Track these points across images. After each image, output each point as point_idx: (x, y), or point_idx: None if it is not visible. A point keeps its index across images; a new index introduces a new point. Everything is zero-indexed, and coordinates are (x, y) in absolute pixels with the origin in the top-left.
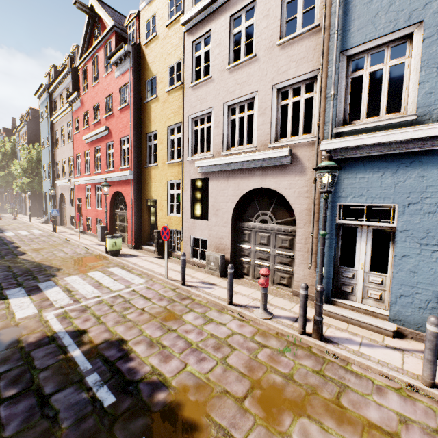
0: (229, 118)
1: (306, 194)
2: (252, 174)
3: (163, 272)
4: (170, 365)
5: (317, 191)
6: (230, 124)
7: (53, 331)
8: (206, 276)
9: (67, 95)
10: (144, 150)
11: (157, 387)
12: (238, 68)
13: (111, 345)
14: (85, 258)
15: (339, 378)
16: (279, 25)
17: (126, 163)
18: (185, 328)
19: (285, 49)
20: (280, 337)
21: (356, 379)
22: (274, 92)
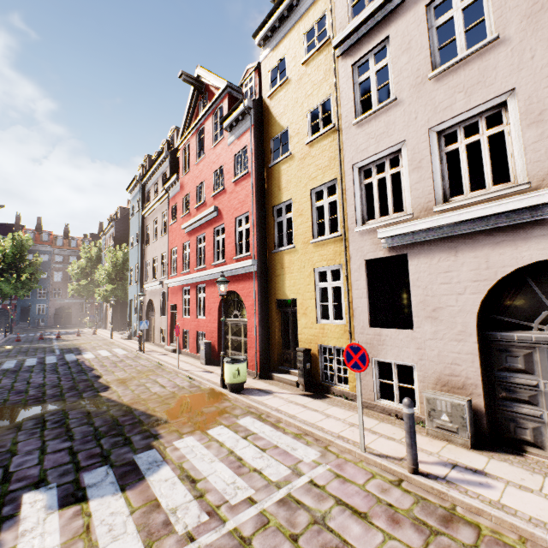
0: (442, 150)
1: None
2: (523, 234)
3: (342, 432)
4: None
5: None
6: (445, 160)
7: None
8: (438, 446)
9: (163, 182)
10: (271, 229)
11: None
12: (456, 68)
13: None
14: (192, 396)
15: None
16: None
17: (244, 250)
18: None
19: None
20: None
21: None
22: None
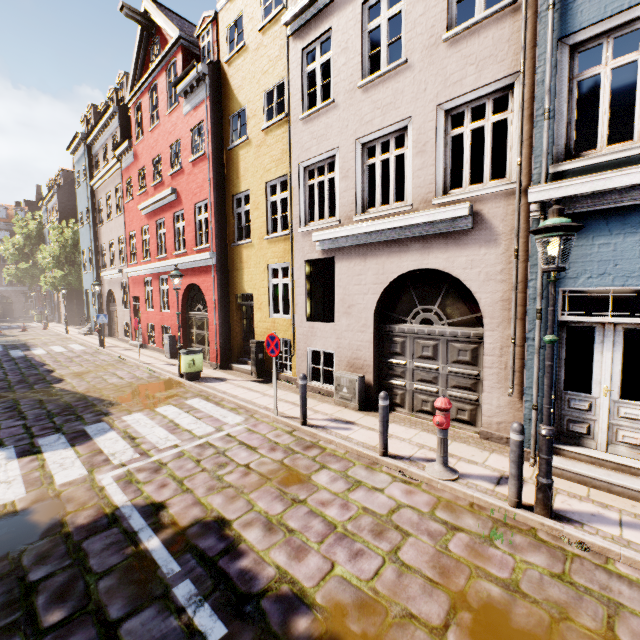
0: (365, 162)
1: (501, 276)
2: (405, 248)
3: (269, 405)
4: (307, 564)
5: (520, 270)
6: (366, 173)
7: (113, 506)
8: (336, 410)
9: (113, 146)
10: (231, 220)
11: (292, 607)
12: (378, 83)
13: (206, 529)
14: (149, 385)
15: (600, 589)
16: (445, 9)
17: (205, 242)
18: (319, 498)
19: (456, 46)
20: (478, 511)
21: (632, 590)
22: (440, 115)
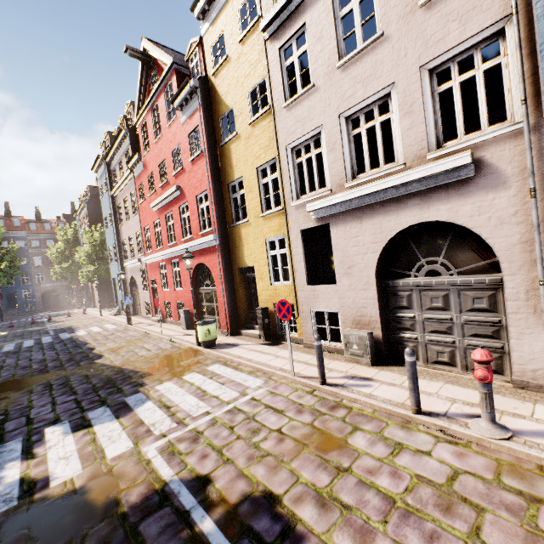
0: (350, 133)
1: (515, 218)
2: (402, 205)
3: (283, 366)
4: None
5: (538, 209)
6: (352, 142)
7: (161, 481)
8: (349, 367)
9: (126, 161)
10: (228, 205)
11: None
12: (355, 60)
13: (256, 506)
14: (173, 355)
15: None
16: None
17: (207, 226)
18: (364, 465)
19: (434, 8)
20: None
21: None
22: (424, 75)
